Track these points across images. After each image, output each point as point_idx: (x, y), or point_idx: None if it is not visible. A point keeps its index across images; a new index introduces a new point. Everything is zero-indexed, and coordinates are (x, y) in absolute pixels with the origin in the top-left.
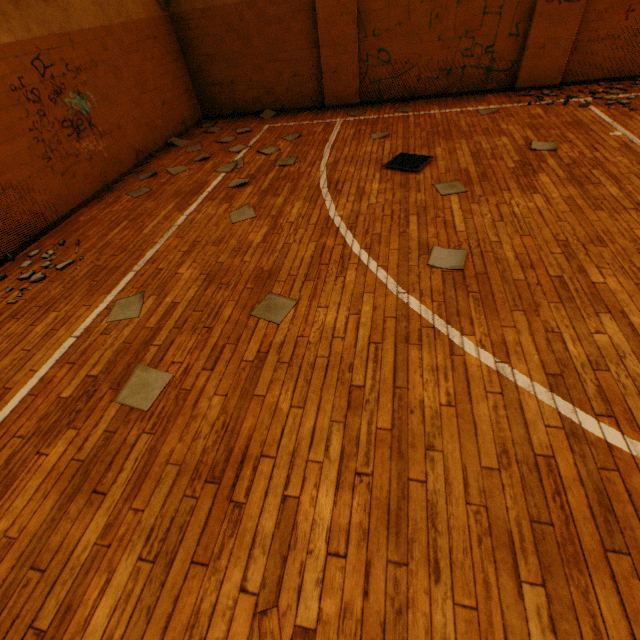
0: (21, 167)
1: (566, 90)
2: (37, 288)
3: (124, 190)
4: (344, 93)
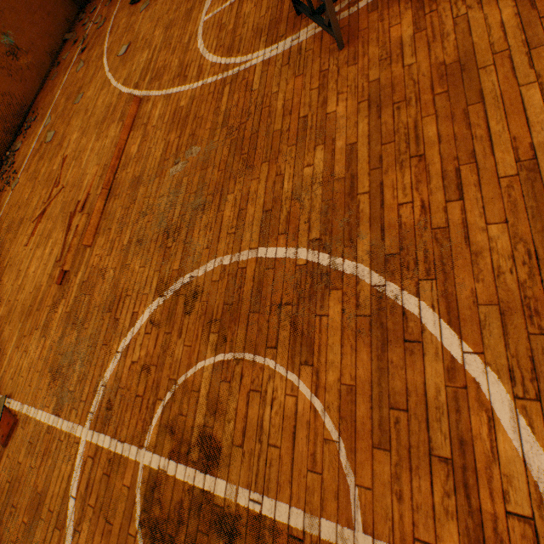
0: (4, 84)
1: None
2: (30, 130)
3: (50, 79)
4: None
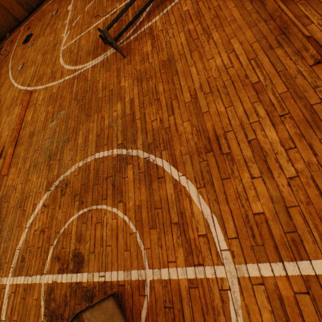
0: None
1: None
2: None
3: None
4: (21, 14)
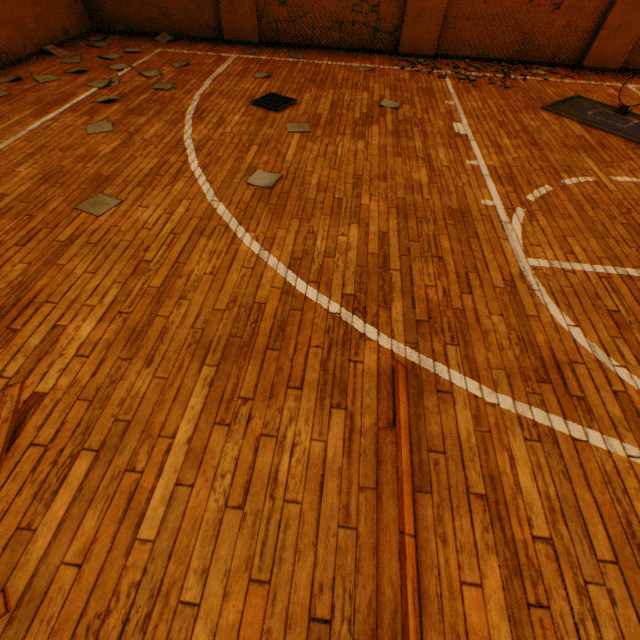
0: None
1: (439, 62)
2: None
3: None
4: (243, 29)
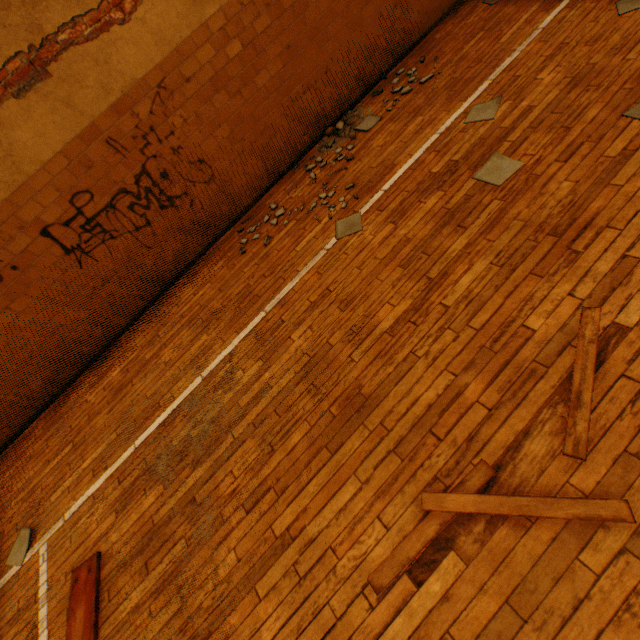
0: None
1: None
2: (405, 100)
3: None
4: None
